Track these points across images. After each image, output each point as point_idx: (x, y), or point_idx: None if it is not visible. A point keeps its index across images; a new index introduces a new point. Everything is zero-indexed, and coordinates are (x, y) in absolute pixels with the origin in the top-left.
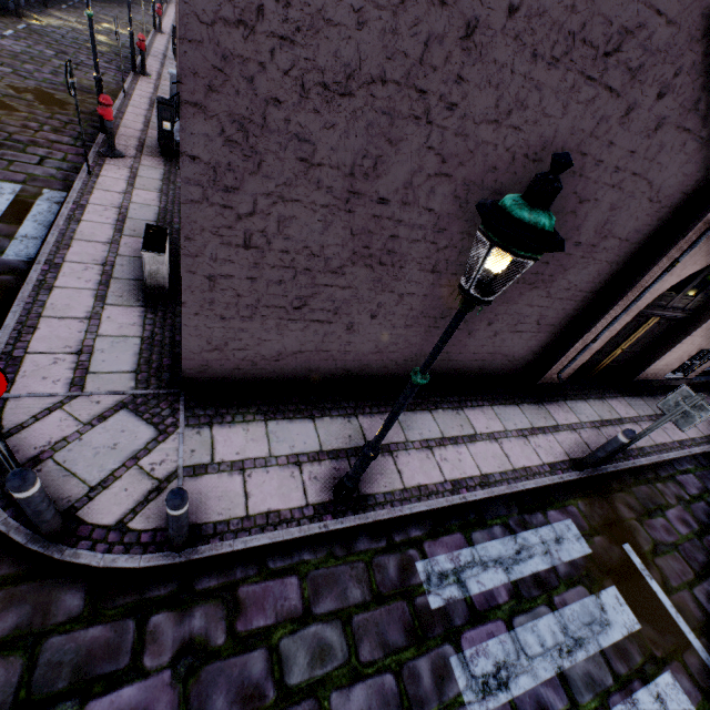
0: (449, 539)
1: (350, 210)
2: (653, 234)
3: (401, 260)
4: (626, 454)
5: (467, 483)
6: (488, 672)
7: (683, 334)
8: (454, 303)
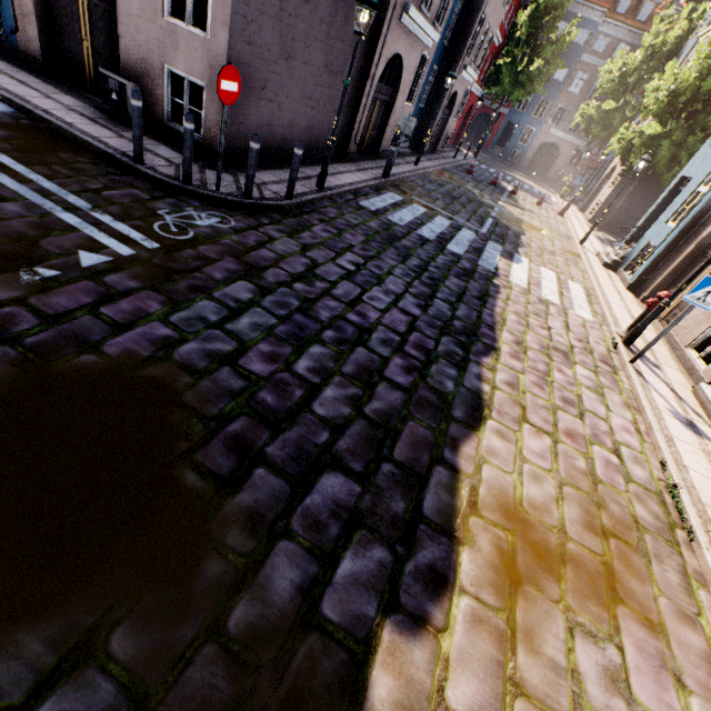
0: (362, 198)
1: (280, 21)
2: (369, 41)
3: (296, 55)
4: (394, 175)
5: (354, 184)
6: (399, 219)
7: (390, 113)
8: (313, 88)
